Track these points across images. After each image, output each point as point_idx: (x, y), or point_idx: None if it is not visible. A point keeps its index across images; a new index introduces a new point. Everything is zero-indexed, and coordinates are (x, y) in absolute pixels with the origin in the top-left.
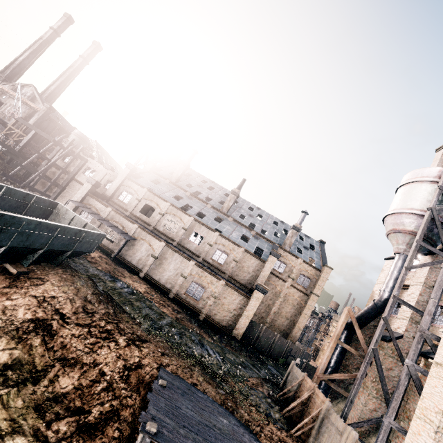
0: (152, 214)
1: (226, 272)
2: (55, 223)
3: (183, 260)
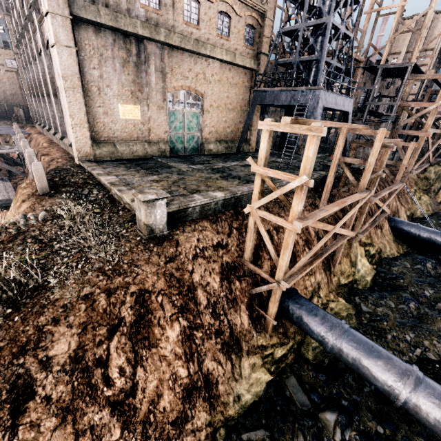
0: None
1: None
2: None
3: None
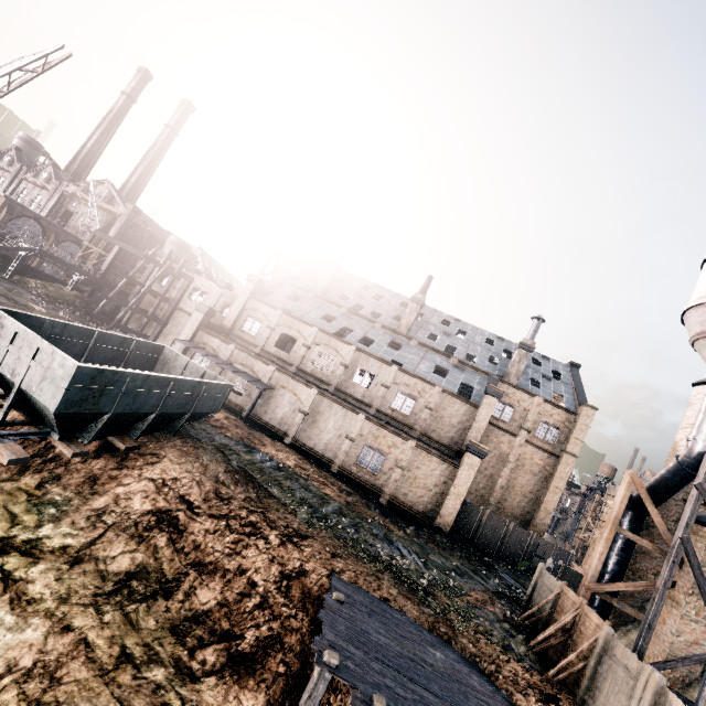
0: (293, 348)
1: (416, 427)
2: (167, 376)
3: (347, 414)
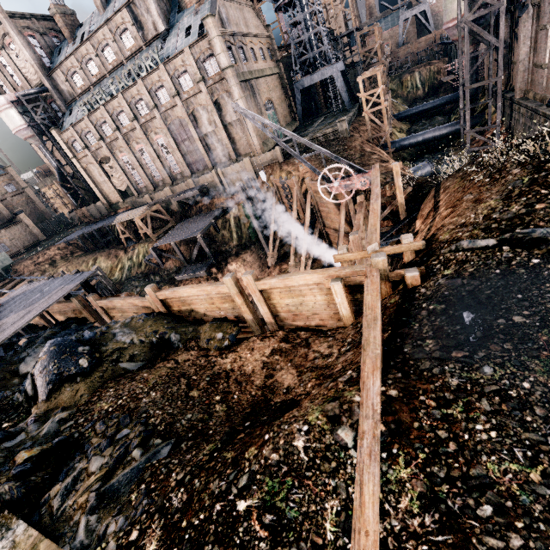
0: None
1: None
2: None
3: None
